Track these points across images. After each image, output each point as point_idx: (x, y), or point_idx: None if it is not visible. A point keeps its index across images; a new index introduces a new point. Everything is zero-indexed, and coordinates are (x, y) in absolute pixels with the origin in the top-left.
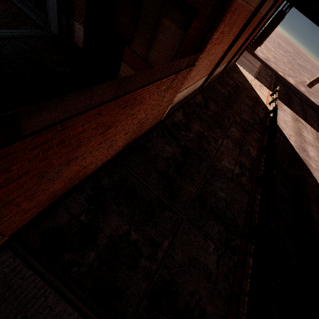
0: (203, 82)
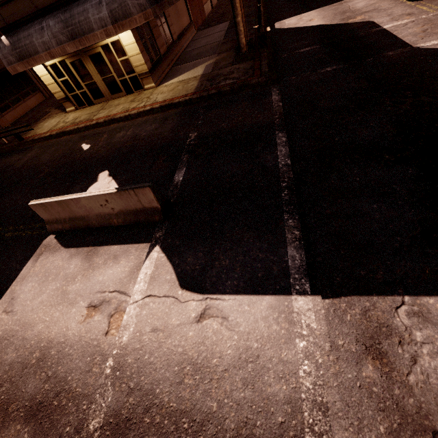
0: (211, 6)
